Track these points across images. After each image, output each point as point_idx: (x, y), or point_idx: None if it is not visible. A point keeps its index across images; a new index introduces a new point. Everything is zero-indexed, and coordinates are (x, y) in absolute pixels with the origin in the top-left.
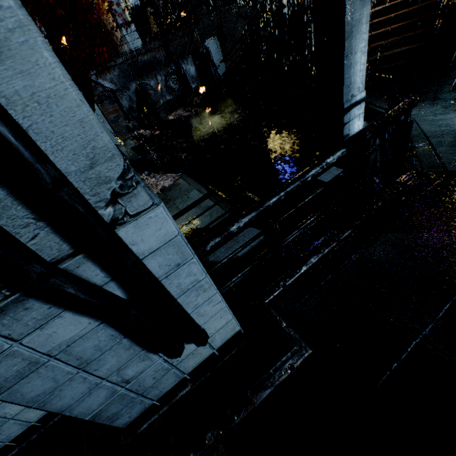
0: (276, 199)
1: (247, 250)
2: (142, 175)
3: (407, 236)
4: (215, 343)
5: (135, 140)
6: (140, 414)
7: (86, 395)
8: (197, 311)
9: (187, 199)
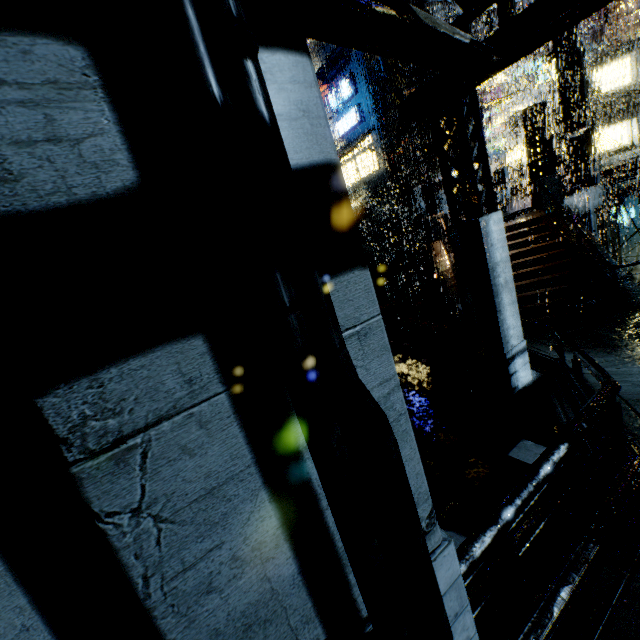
0: (514, 509)
1: None
2: None
3: None
4: None
5: None
6: None
7: None
8: None
9: None
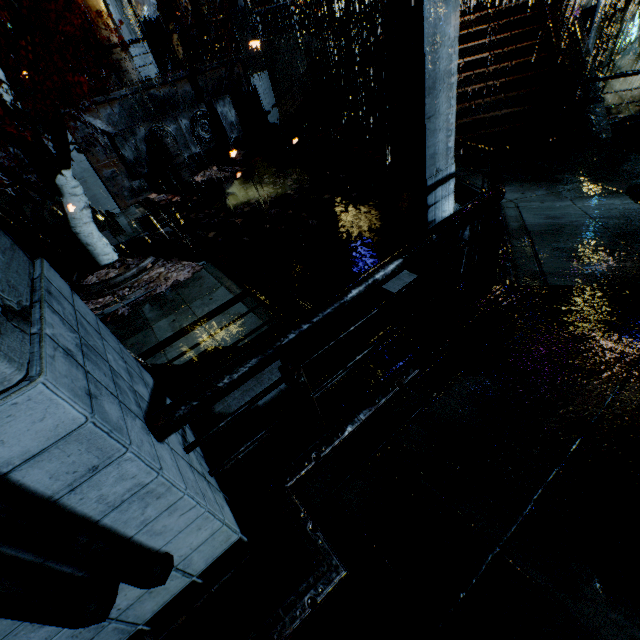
0: (295, 336)
1: (273, 396)
2: (146, 262)
3: (493, 382)
4: (194, 566)
5: (142, 207)
6: None
7: None
8: (147, 528)
9: (209, 302)
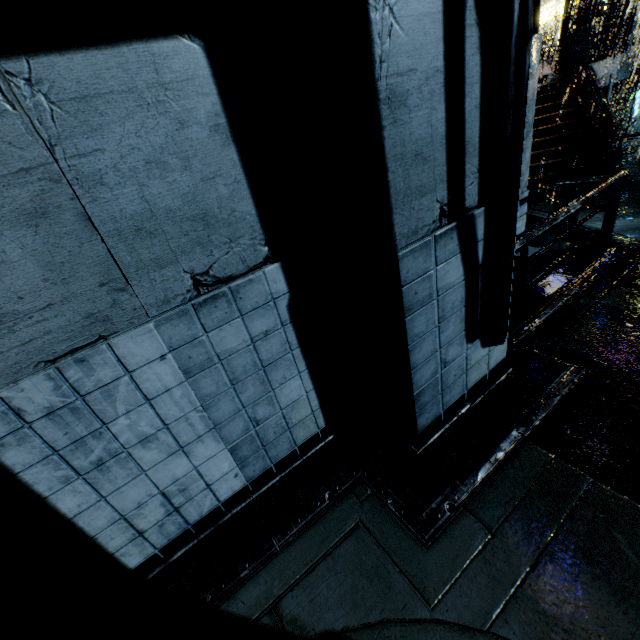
0: (537, 232)
1: None
2: None
3: (638, 290)
4: (491, 361)
5: None
6: (431, 422)
7: (426, 361)
8: None
9: None
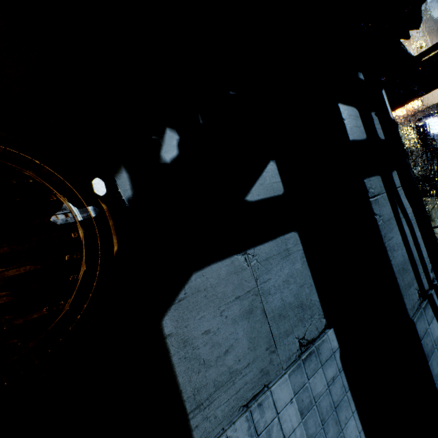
0: None
1: None
2: None
3: None
4: None
5: None
6: None
7: None
8: None
9: None
